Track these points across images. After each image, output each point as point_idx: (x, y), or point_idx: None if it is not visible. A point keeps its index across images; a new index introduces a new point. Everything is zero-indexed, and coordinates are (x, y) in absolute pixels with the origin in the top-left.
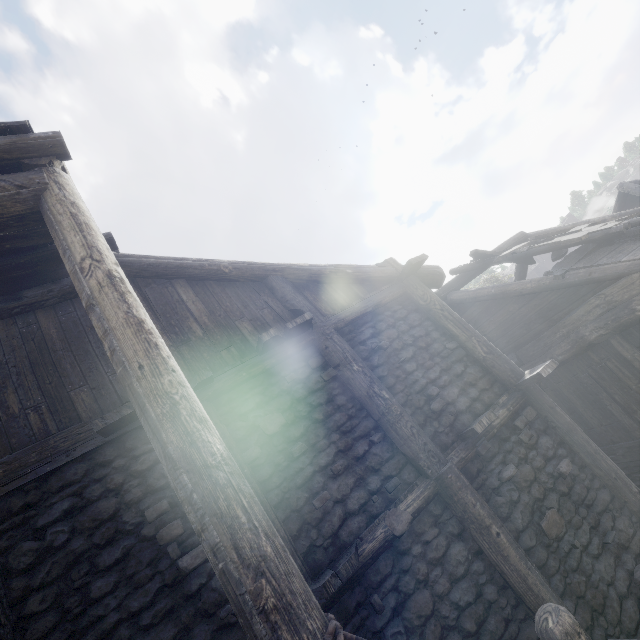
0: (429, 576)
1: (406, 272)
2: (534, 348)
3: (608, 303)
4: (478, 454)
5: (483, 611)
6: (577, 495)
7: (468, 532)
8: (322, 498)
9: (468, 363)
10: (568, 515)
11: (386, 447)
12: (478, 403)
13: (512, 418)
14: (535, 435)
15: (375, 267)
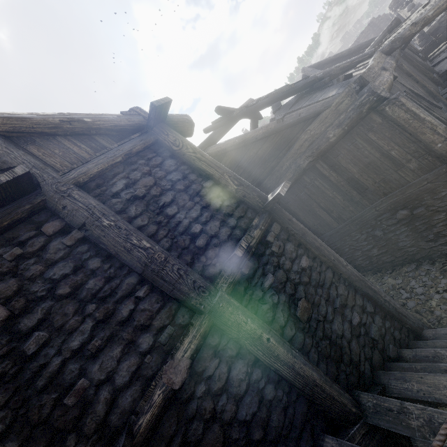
0: (216, 410)
1: (152, 117)
2: (270, 181)
3: (312, 136)
4: (243, 274)
5: (266, 413)
6: (314, 281)
7: (244, 348)
8: (77, 390)
9: (224, 197)
10: (312, 298)
11: (155, 298)
12: (237, 230)
13: (264, 235)
14: (282, 244)
15: (119, 115)
